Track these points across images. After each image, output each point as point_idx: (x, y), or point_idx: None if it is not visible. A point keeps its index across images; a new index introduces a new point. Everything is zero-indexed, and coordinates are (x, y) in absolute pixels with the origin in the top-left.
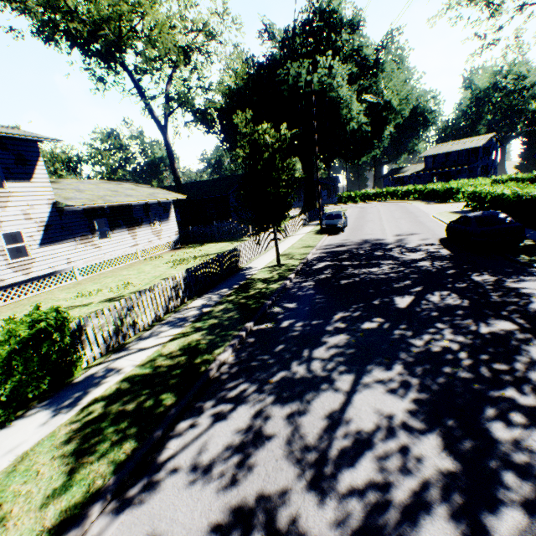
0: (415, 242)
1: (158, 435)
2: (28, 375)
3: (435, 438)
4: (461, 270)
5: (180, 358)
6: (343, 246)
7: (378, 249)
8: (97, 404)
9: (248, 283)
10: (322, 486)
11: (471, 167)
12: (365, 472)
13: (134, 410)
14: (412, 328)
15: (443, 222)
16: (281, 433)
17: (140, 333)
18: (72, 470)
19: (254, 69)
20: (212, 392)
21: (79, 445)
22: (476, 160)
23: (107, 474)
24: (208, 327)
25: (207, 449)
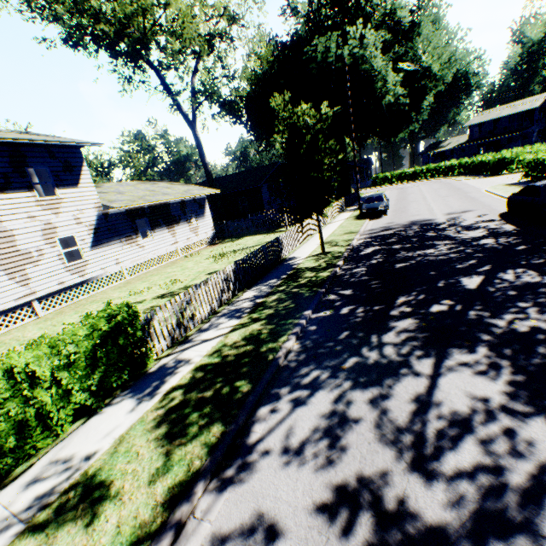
0: (471, 219)
1: (242, 420)
2: (110, 366)
3: (544, 421)
4: (533, 246)
5: (245, 348)
6: (389, 230)
7: (429, 229)
8: (176, 392)
9: (295, 273)
10: (425, 468)
11: (524, 132)
12: (470, 455)
13: (213, 397)
14: (489, 309)
15: (499, 196)
16: (367, 417)
17: (199, 326)
18: (168, 451)
19: (277, 50)
20: (284, 379)
21: (170, 429)
22: (532, 124)
23: (203, 455)
24: (265, 317)
25: (293, 432)
